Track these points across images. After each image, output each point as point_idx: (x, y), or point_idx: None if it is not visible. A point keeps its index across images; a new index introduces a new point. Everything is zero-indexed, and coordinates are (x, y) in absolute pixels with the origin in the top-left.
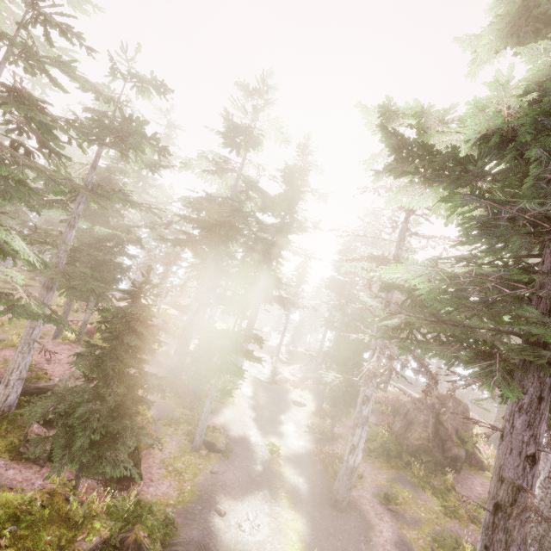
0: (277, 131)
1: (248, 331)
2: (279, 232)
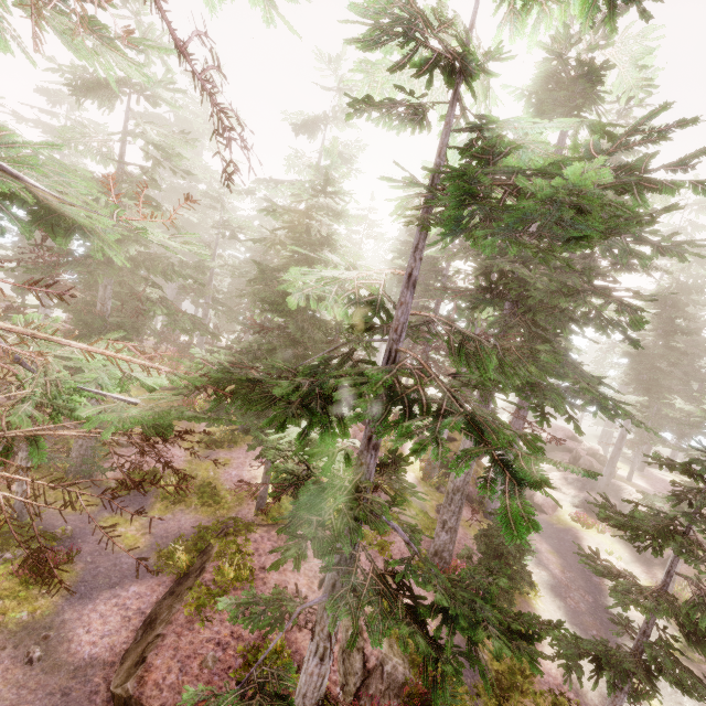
0: (629, 64)
1: None
2: None
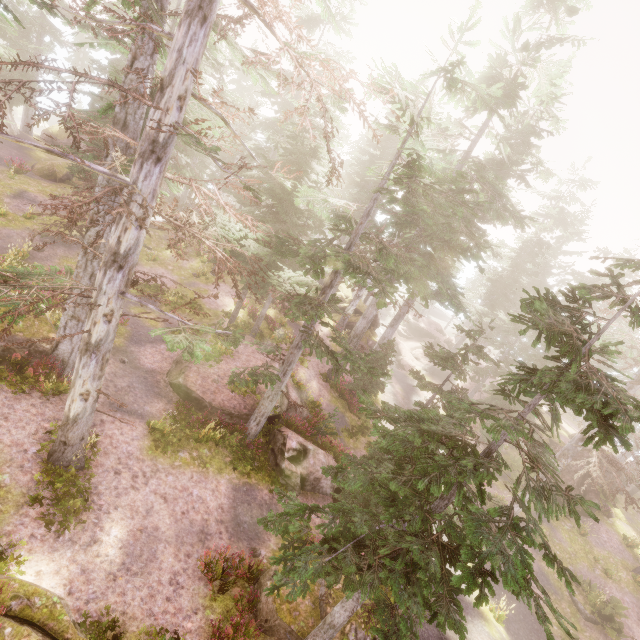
0: (547, 78)
1: (460, 393)
2: (470, 214)
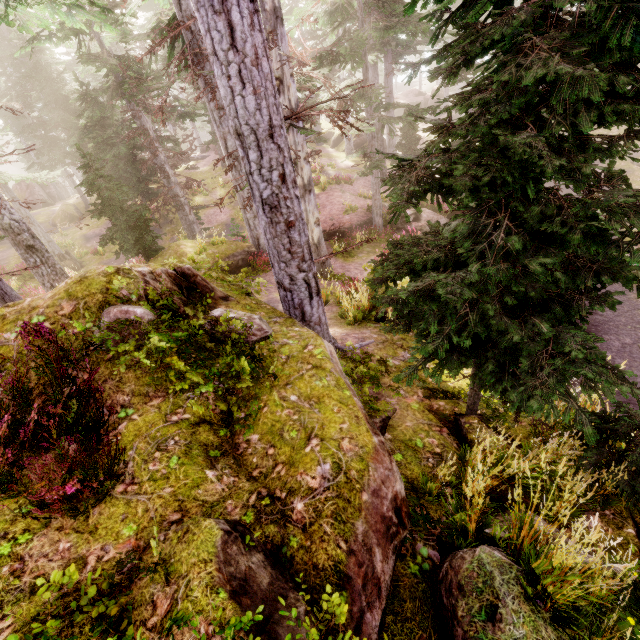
0: None
1: None
2: None
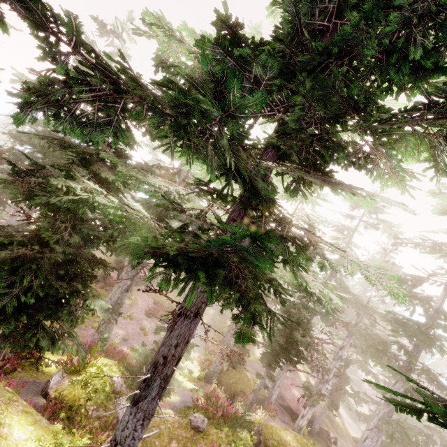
0: None
1: None
2: None
